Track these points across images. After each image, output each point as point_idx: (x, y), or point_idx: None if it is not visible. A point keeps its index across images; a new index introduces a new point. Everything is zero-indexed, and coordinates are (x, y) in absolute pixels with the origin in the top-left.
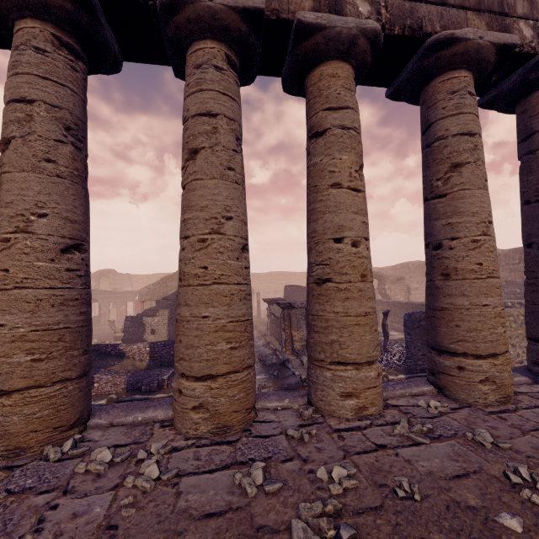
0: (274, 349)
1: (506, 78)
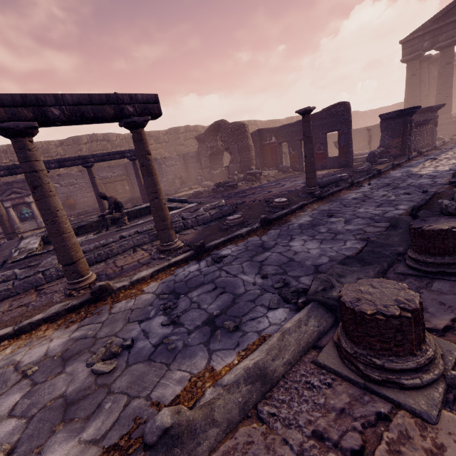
0: (442, 143)
1: (423, 52)
